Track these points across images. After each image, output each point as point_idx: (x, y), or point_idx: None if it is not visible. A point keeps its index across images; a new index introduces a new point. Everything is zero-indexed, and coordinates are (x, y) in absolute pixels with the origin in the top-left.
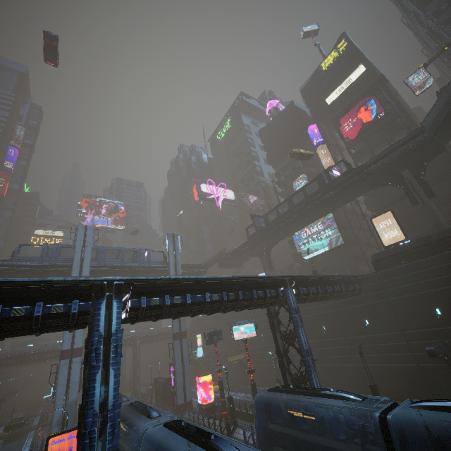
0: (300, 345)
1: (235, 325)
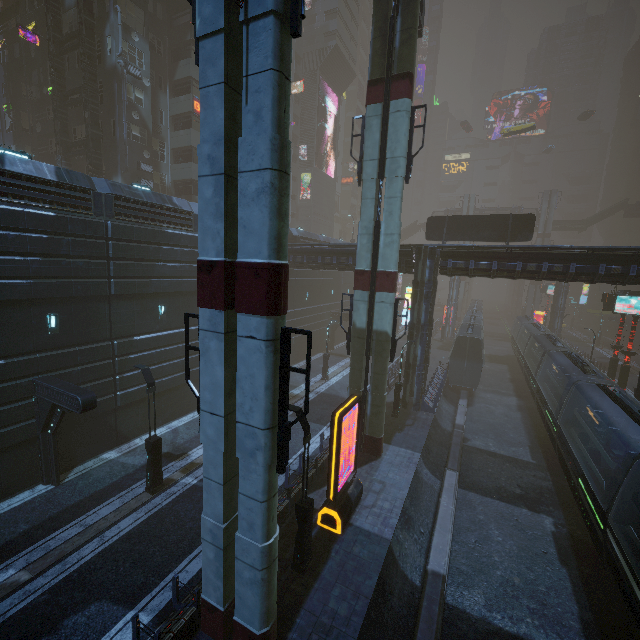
0: (556, 304)
1: (550, 285)
